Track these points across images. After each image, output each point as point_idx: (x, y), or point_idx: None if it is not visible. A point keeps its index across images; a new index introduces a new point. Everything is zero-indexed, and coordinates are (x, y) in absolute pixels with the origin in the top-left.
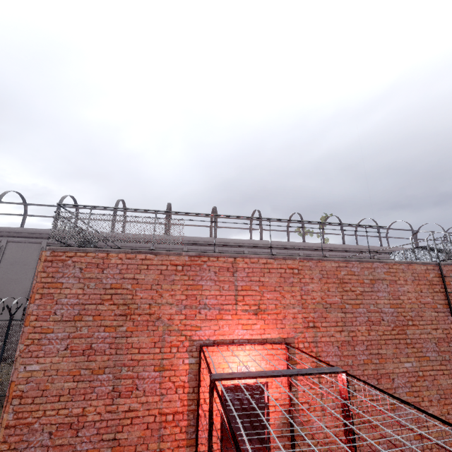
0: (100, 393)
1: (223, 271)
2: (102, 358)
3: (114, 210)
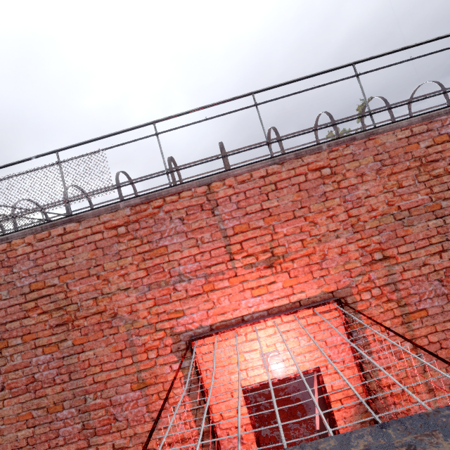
0: (68, 435)
1: (194, 213)
2: (54, 390)
3: (117, 184)
